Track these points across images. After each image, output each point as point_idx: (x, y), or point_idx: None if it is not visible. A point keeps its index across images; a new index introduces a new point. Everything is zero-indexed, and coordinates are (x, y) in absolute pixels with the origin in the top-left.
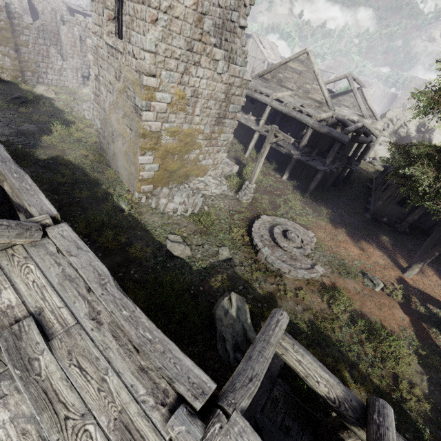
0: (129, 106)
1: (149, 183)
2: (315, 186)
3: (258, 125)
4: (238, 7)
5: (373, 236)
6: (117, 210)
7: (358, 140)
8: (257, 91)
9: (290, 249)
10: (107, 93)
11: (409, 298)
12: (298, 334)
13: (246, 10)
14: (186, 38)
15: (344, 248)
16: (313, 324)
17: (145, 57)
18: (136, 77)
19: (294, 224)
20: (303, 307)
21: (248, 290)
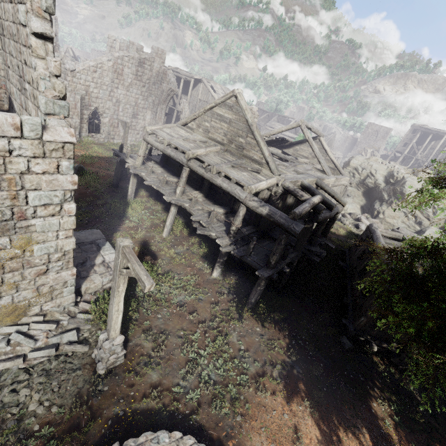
0: None
1: None
2: (259, 295)
3: (175, 192)
4: None
5: (360, 402)
6: None
7: (318, 220)
8: (171, 145)
9: None
10: None
11: None
12: None
13: (41, 1)
14: None
15: None
16: None
17: None
18: None
19: None
20: None
21: None
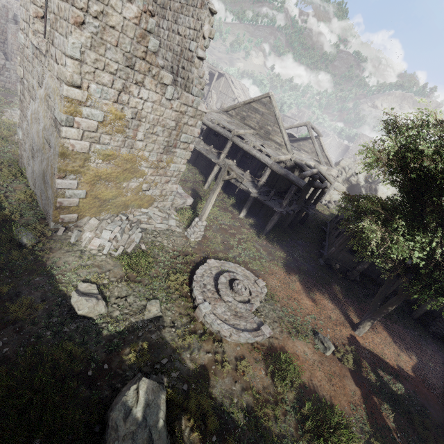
0: (50, 118)
1: (71, 212)
2: (272, 227)
3: (219, 158)
4: (196, 38)
5: (326, 284)
6: (15, 245)
7: (314, 185)
8: (220, 125)
9: (235, 304)
10: (30, 99)
11: (360, 362)
12: (231, 430)
13: (205, 42)
14: (125, 53)
15: (296, 300)
16: (251, 411)
17: (66, 63)
18: (57, 85)
19: (244, 271)
20: (242, 386)
21: (174, 364)
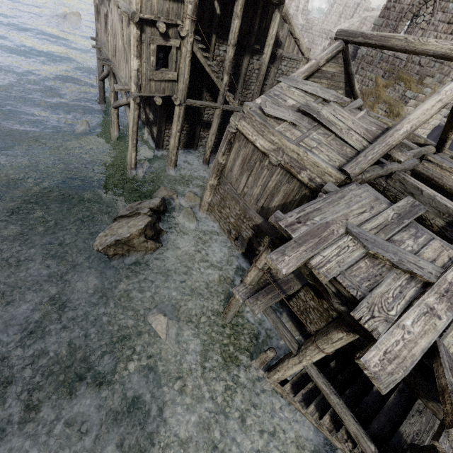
0: (393, 96)
1: None
2: None
3: None
4: None
5: None
6: None
7: None
8: None
9: None
10: (361, 86)
11: None
12: None
13: None
14: None
15: None
16: None
17: (435, 66)
18: (415, 78)
19: None
20: None
21: None
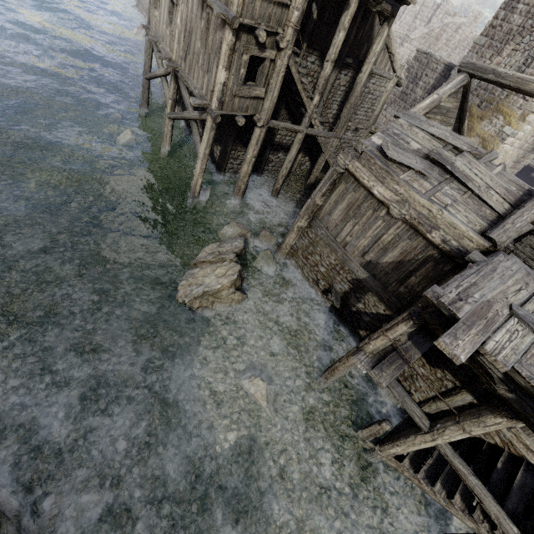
0: (489, 130)
1: None
2: None
3: None
4: None
5: None
6: None
7: None
8: None
9: None
10: None
11: None
12: None
13: None
14: None
15: None
16: None
17: None
18: (517, 113)
19: None
20: None
21: None
